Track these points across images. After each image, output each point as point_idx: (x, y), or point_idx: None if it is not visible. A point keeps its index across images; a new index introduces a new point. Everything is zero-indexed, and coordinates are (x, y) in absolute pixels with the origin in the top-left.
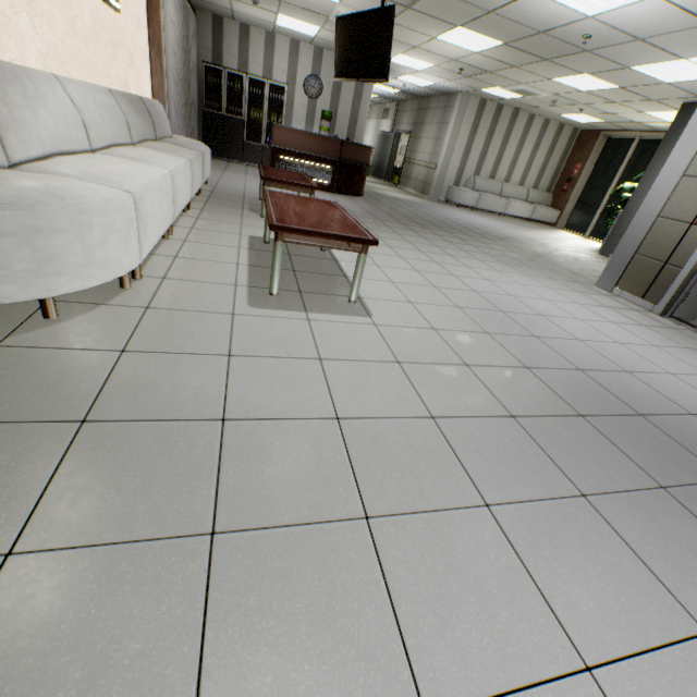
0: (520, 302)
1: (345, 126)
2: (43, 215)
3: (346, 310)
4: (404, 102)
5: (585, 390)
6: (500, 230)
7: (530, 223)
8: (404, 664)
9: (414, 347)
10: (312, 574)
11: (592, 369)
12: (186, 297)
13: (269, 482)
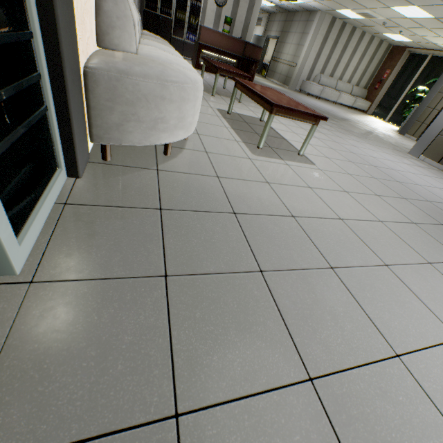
0: (378, 161)
1: (240, 30)
2: (186, 90)
3: (301, 160)
4: (274, 14)
5: (437, 212)
6: (339, 113)
7: (352, 110)
8: (439, 321)
9: (347, 184)
10: (382, 287)
11: (434, 201)
12: (219, 147)
13: (336, 247)
